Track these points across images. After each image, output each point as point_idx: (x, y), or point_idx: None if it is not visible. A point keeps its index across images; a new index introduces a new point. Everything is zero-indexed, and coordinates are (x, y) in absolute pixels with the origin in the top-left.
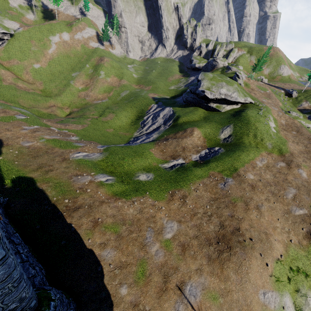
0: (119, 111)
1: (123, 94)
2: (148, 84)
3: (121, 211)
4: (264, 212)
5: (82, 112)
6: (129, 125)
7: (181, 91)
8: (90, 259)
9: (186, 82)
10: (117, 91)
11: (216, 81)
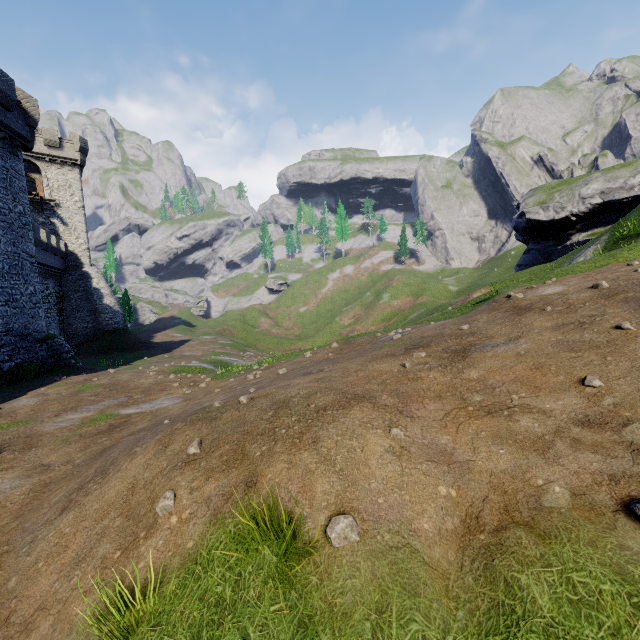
0: None
1: (412, 316)
2: (473, 290)
3: (137, 378)
4: (484, 358)
5: None
6: None
7: None
8: (6, 399)
9: None
10: (404, 314)
11: (570, 183)
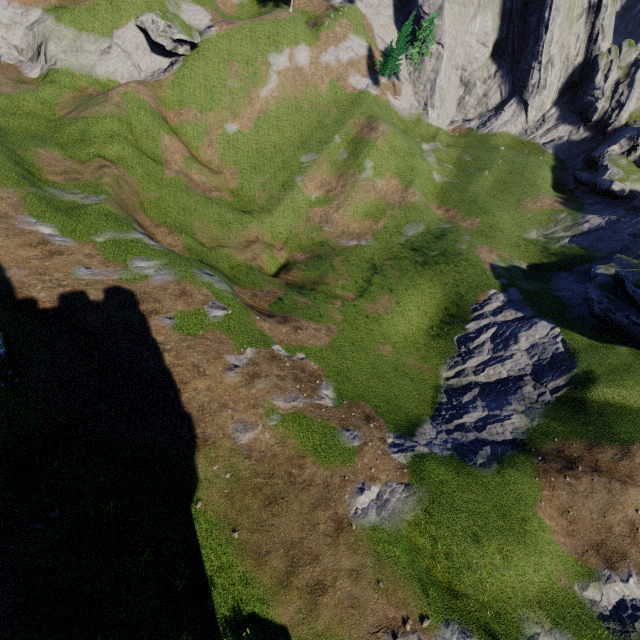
0: (404, 289)
1: (410, 231)
2: (470, 210)
3: None
4: None
5: (318, 270)
6: (425, 336)
7: (559, 253)
8: None
9: (575, 228)
10: (395, 218)
11: None
